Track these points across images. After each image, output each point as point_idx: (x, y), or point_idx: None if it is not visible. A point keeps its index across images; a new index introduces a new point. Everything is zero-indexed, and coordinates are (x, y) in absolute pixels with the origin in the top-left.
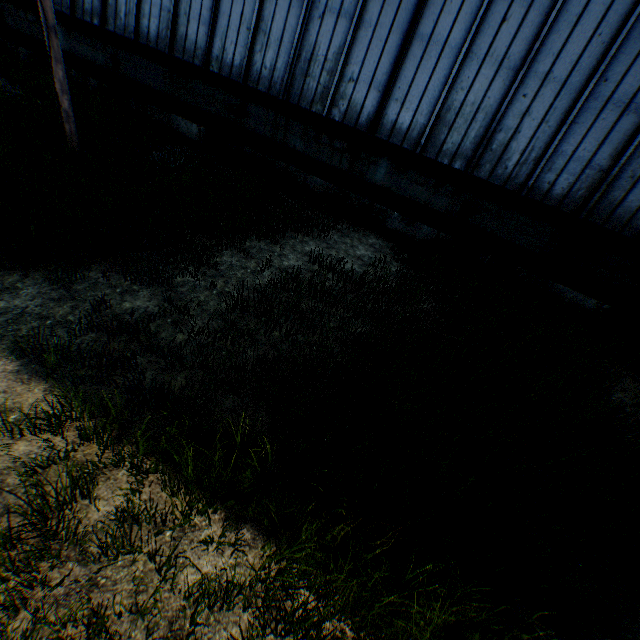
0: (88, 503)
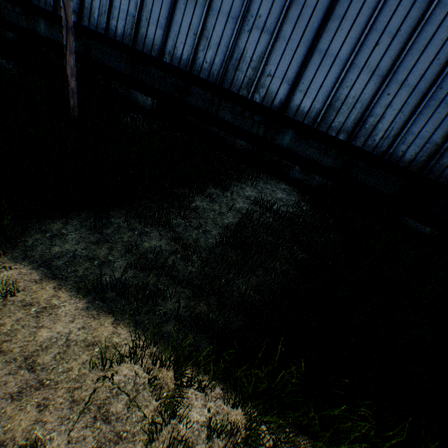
0: (175, 422)
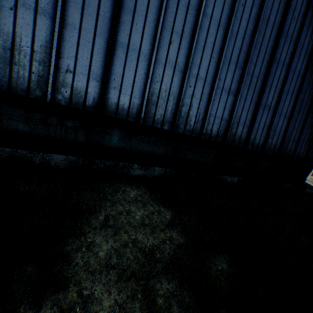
0: None
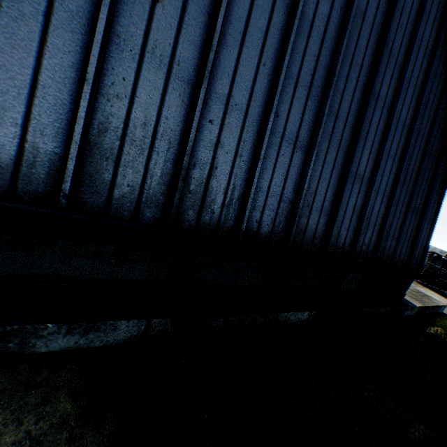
0: None
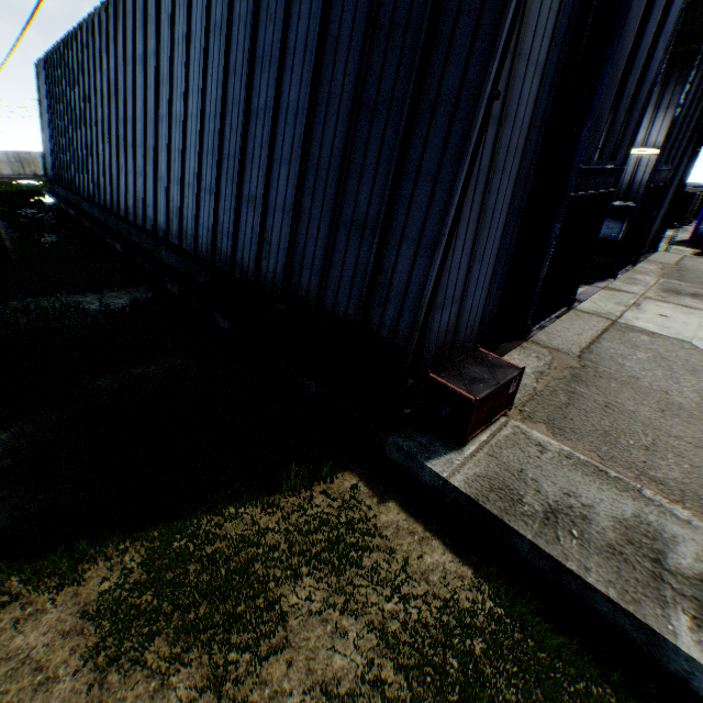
0: None
